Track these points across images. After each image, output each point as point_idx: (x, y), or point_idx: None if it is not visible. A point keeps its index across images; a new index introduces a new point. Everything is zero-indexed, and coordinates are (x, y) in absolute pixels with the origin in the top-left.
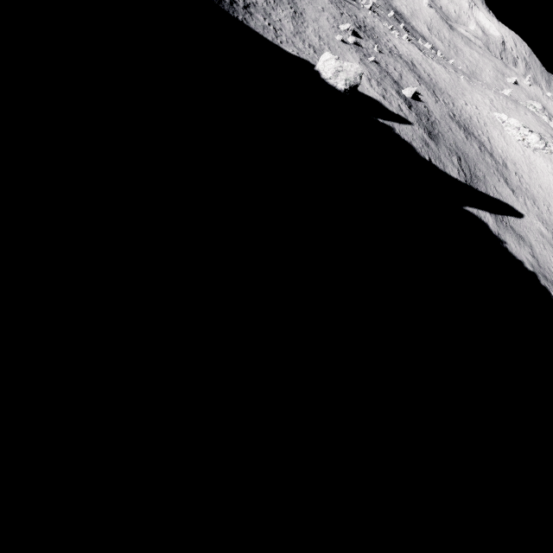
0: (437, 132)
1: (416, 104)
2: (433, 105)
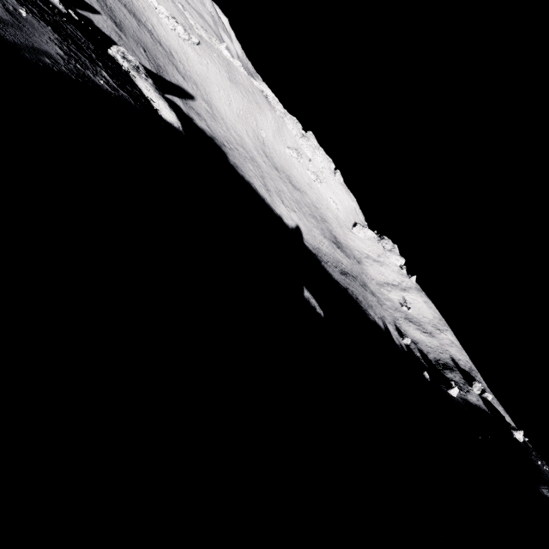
0: (120, 21)
1: None
2: None
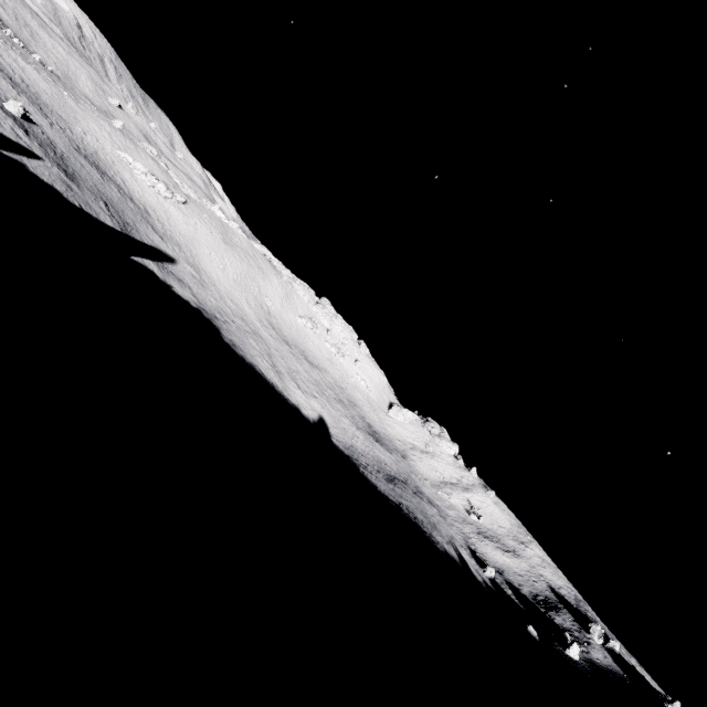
0: (73, 171)
1: (32, 129)
2: (51, 131)
